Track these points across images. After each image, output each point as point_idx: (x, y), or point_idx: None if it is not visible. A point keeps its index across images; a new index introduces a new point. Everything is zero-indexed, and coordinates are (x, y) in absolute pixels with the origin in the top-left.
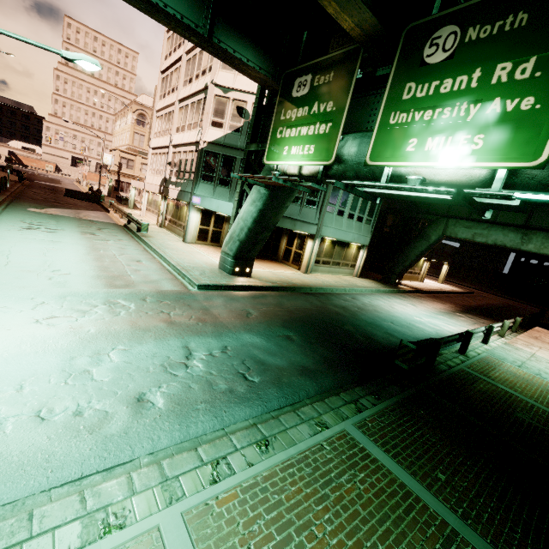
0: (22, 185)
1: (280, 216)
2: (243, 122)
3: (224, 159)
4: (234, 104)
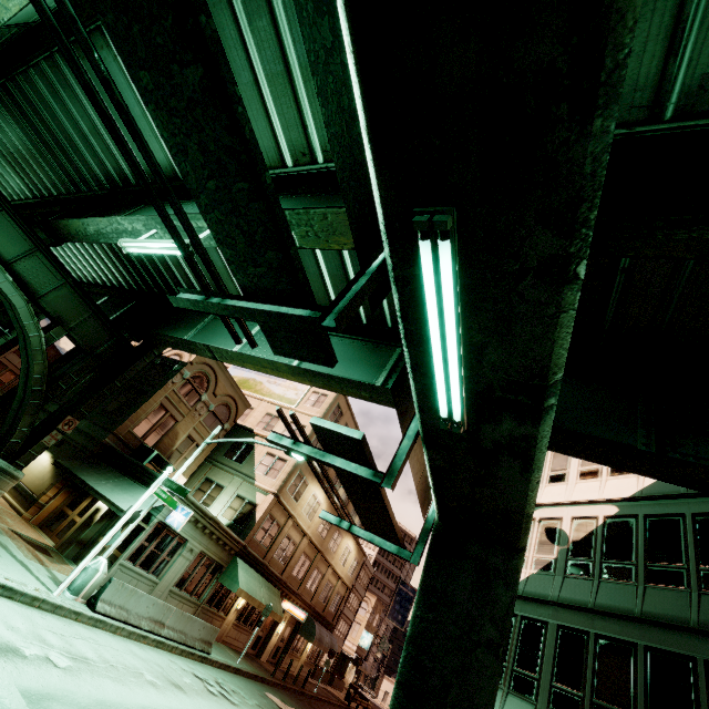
0: (345, 708)
1: (483, 690)
2: (556, 550)
3: (524, 625)
4: (541, 525)
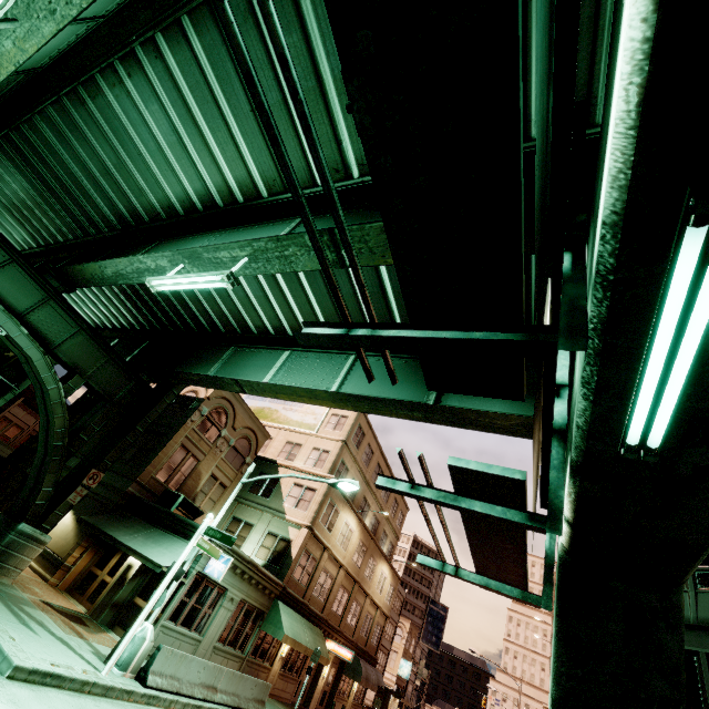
0: None
1: None
2: None
3: None
4: None
